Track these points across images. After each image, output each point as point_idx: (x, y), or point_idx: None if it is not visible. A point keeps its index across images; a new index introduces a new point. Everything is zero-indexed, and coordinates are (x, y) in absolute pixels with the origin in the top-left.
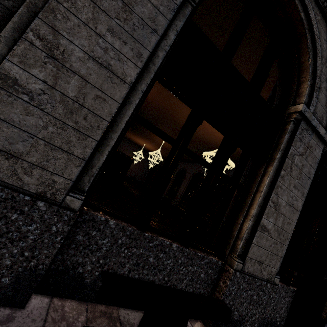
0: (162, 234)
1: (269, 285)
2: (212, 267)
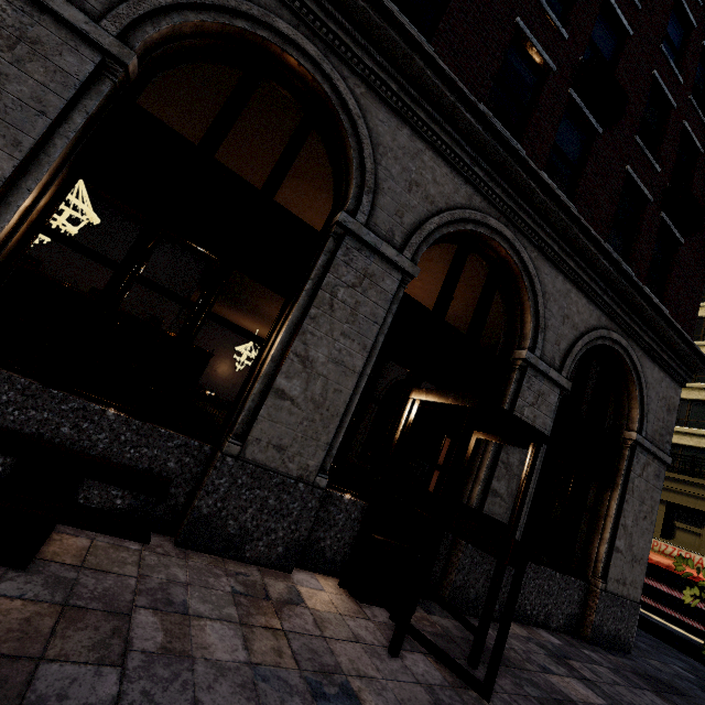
0: (98, 400)
1: (303, 486)
2: (192, 454)
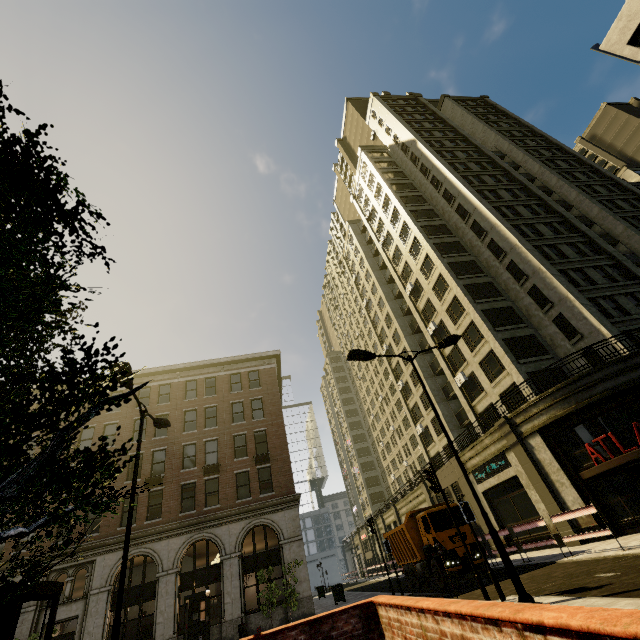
0: None
1: (171, 639)
2: None
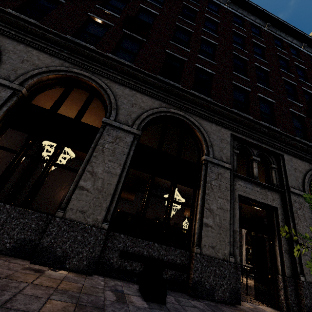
0: None
1: None
2: None
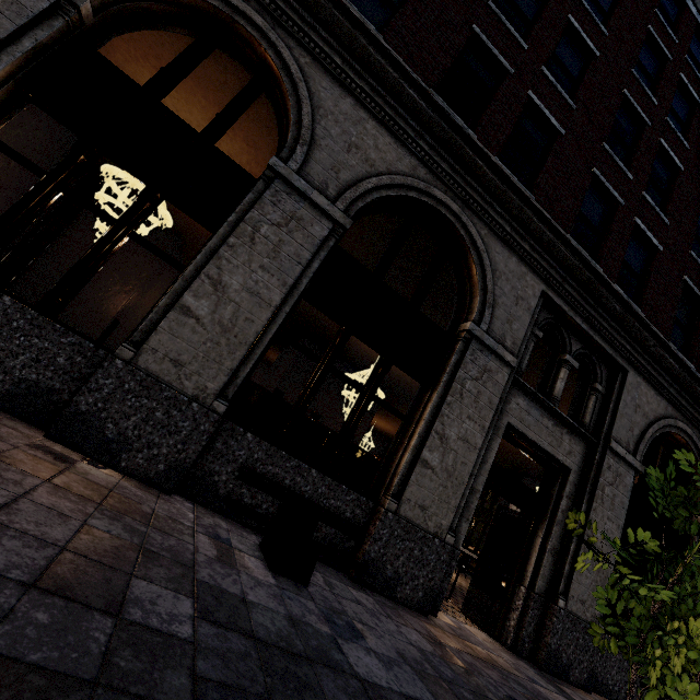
0: None
1: None
2: None
